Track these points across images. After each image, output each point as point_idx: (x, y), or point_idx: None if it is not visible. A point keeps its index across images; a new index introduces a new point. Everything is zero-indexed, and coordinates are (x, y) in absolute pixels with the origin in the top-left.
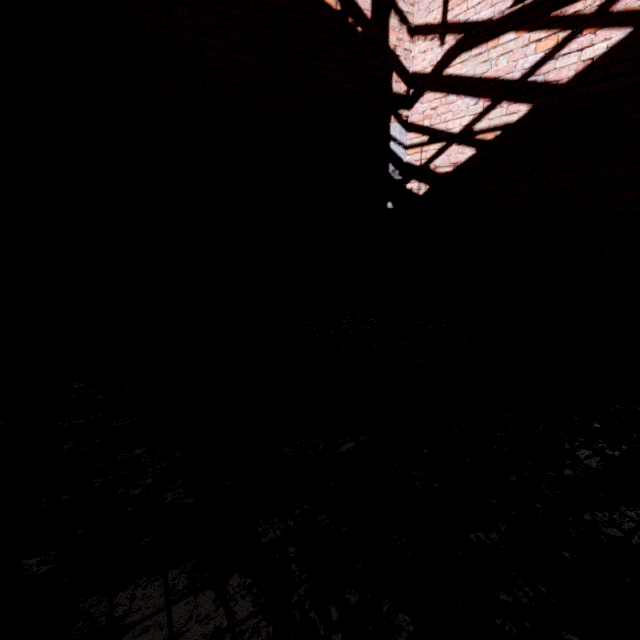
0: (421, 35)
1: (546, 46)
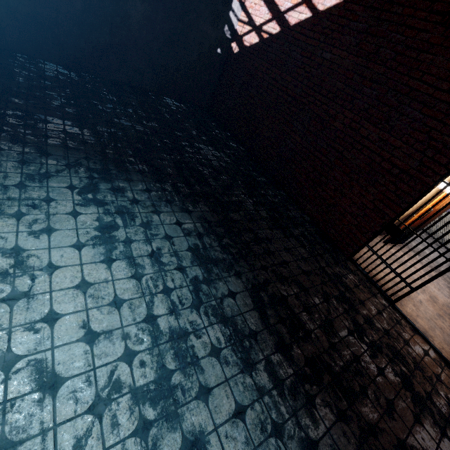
0: None
1: (294, 2)
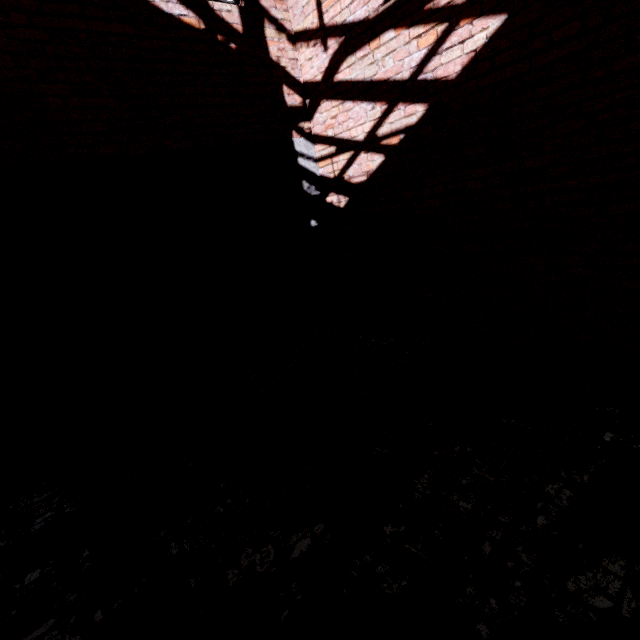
0: (303, 42)
1: (427, 41)
